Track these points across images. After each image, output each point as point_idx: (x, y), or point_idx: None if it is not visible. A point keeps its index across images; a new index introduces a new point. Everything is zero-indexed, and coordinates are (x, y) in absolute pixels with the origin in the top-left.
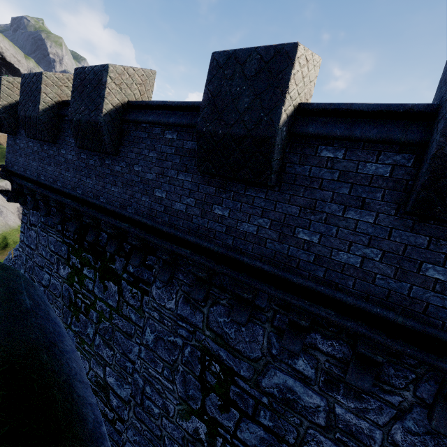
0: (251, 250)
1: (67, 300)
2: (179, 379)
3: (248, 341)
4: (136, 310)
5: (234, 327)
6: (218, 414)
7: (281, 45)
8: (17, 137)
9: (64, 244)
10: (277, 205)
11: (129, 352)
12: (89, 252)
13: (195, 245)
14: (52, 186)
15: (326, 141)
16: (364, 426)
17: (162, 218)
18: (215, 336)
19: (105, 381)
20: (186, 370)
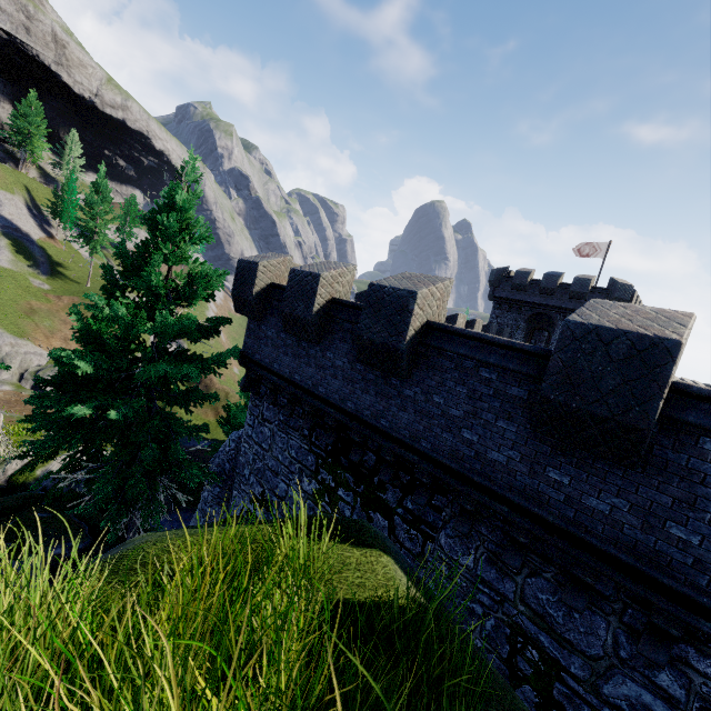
0: (601, 531)
1: None
2: None
3: (584, 633)
4: (414, 556)
5: (562, 609)
6: None
7: (660, 339)
8: (262, 323)
9: (311, 454)
10: (640, 489)
11: None
12: (348, 471)
13: (518, 506)
14: (313, 391)
15: (710, 433)
16: None
17: (471, 464)
18: (533, 614)
19: None
20: (487, 647)
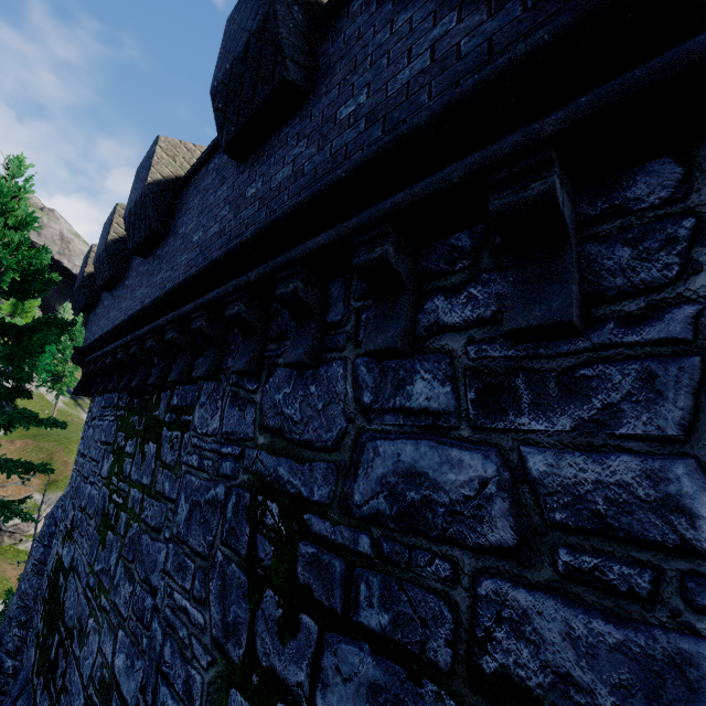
0: (287, 198)
1: (100, 516)
2: (215, 588)
3: (323, 409)
4: (172, 470)
5: (298, 395)
6: (278, 652)
7: None
8: (97, 306)
9: (115, 422)
10: (313, 112)
11: (153, 570)
12: (137, 411)
13: (225, 261)
14: (109, 329)
15: None
16: (627, 473)
17: (196, 263)
18: (271, 438)
19: (111, 671)
20: (227, 555)
